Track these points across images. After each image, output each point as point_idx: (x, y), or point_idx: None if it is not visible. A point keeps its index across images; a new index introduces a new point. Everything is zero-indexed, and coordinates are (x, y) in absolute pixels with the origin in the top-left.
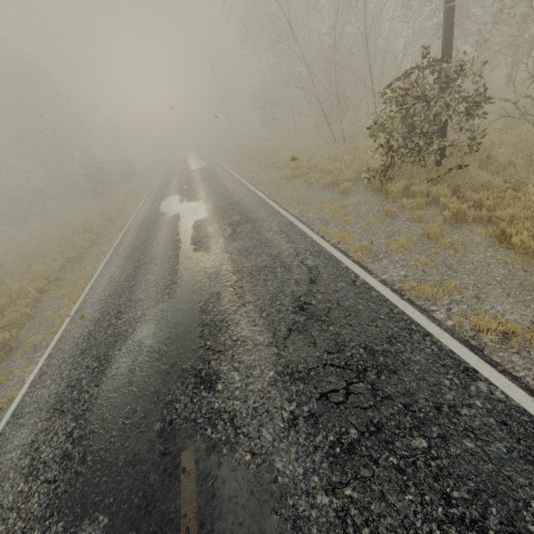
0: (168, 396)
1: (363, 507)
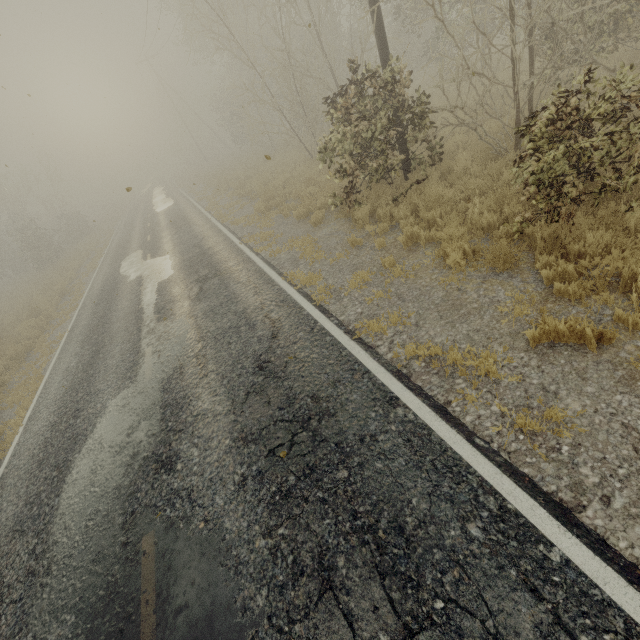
0: (130, 488)
1: (291, 540)
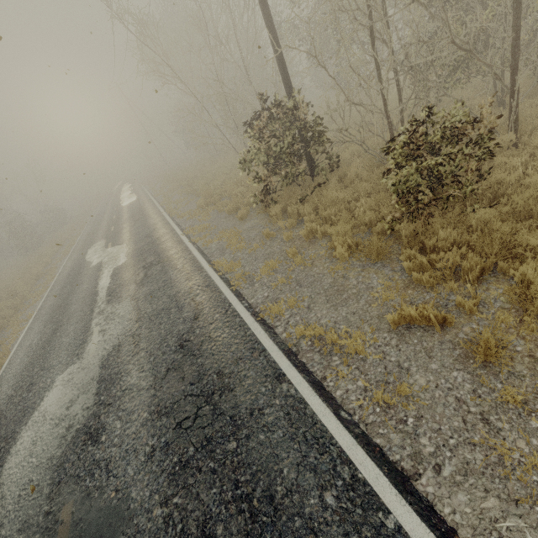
0: (61, 459)
1: (183, 509)
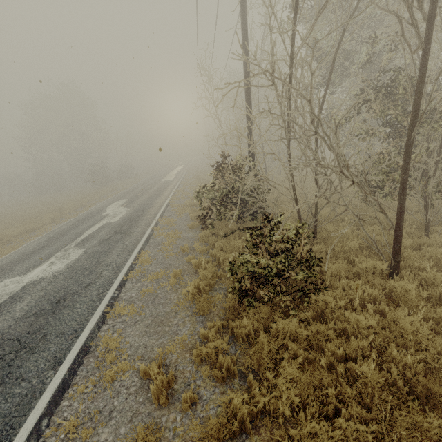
0: None
1: None
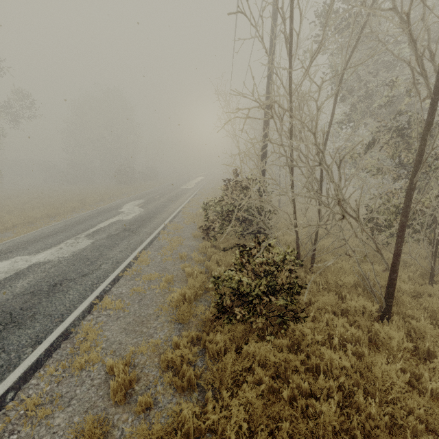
0: None
1: None
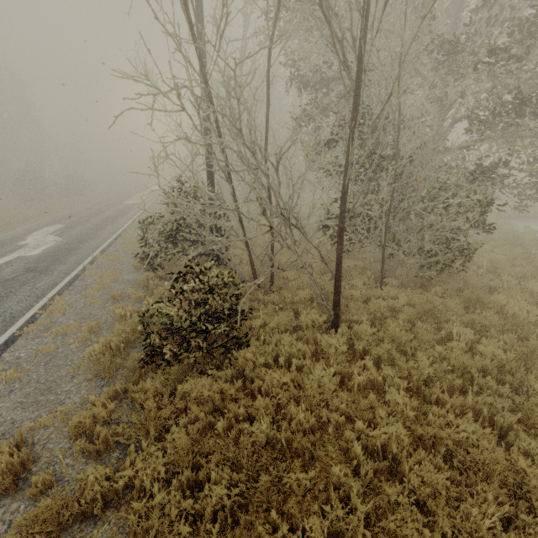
0: None
1: None
